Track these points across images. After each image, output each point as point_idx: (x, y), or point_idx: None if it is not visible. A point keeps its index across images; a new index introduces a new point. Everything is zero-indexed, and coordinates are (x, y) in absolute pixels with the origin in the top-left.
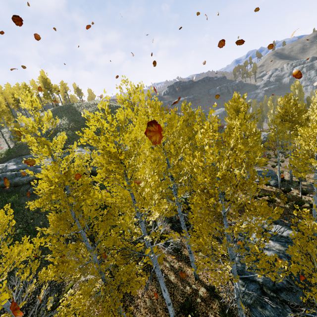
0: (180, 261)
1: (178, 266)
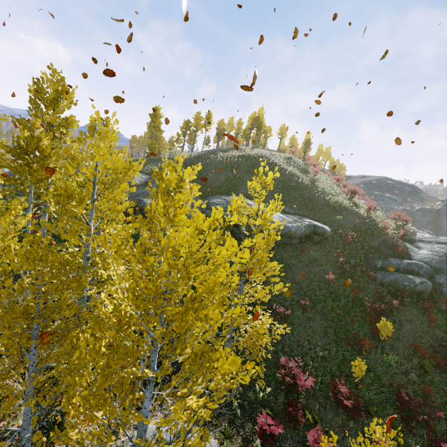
0: None
1: None
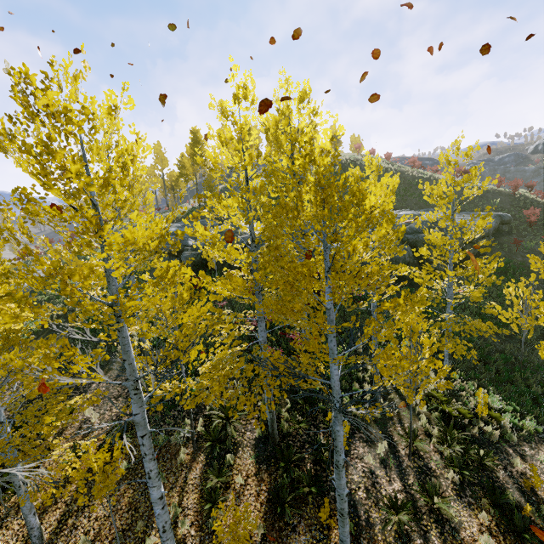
0: (197, 528)
1: (183, 534)
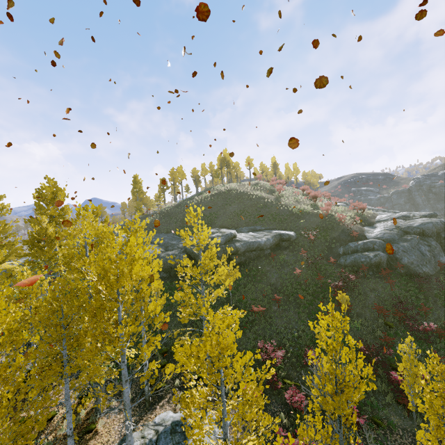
0: None
1: None
